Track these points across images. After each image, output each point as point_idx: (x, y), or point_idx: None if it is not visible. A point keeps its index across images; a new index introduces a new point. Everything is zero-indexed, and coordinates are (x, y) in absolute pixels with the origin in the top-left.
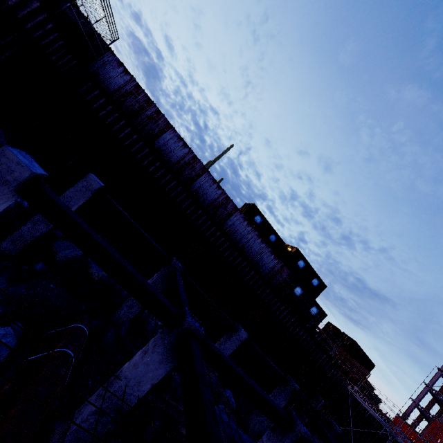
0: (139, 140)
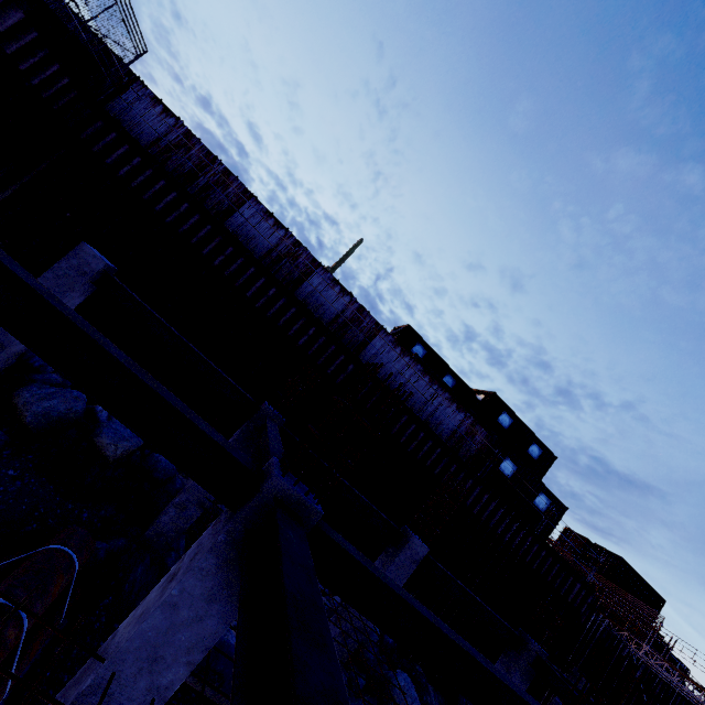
0: (193, 213)
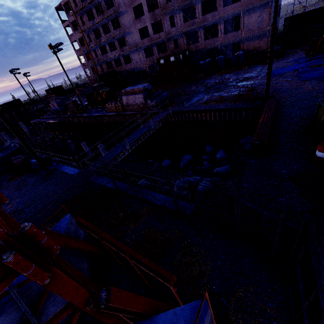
0: None
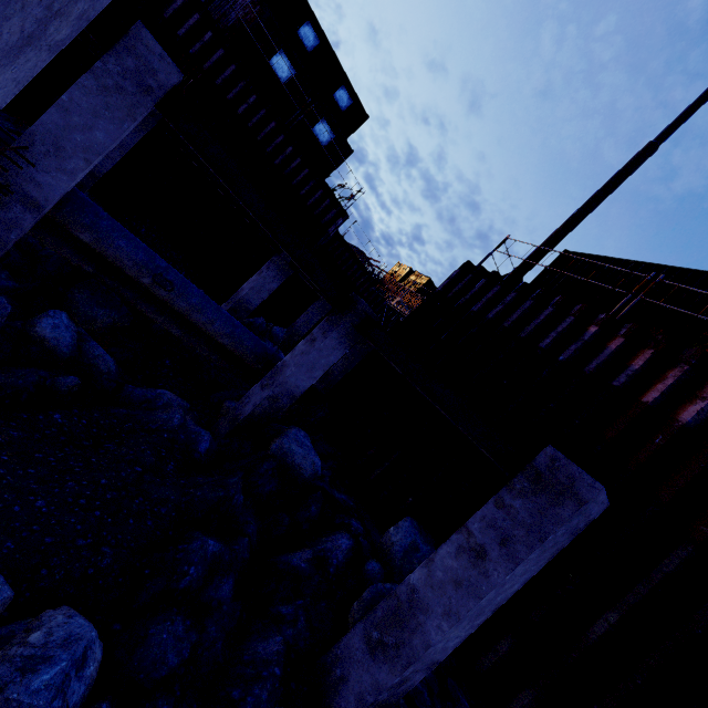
0: None
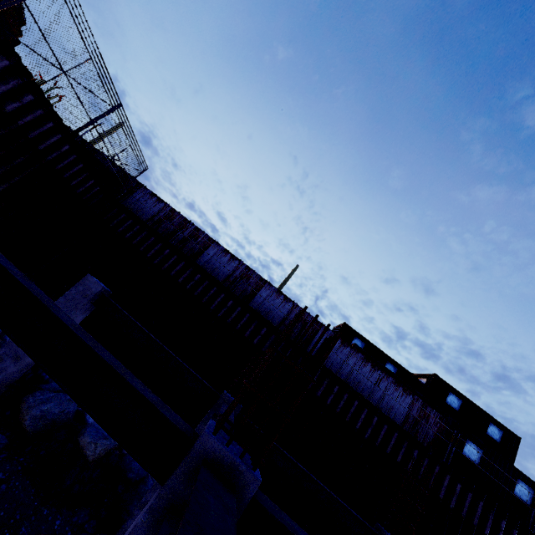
0: (172, 255)
